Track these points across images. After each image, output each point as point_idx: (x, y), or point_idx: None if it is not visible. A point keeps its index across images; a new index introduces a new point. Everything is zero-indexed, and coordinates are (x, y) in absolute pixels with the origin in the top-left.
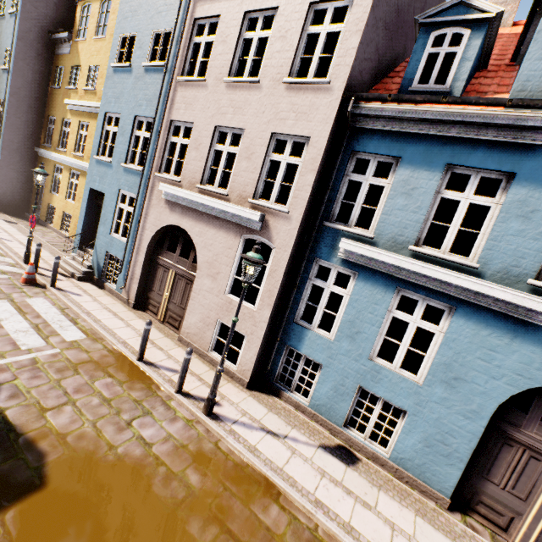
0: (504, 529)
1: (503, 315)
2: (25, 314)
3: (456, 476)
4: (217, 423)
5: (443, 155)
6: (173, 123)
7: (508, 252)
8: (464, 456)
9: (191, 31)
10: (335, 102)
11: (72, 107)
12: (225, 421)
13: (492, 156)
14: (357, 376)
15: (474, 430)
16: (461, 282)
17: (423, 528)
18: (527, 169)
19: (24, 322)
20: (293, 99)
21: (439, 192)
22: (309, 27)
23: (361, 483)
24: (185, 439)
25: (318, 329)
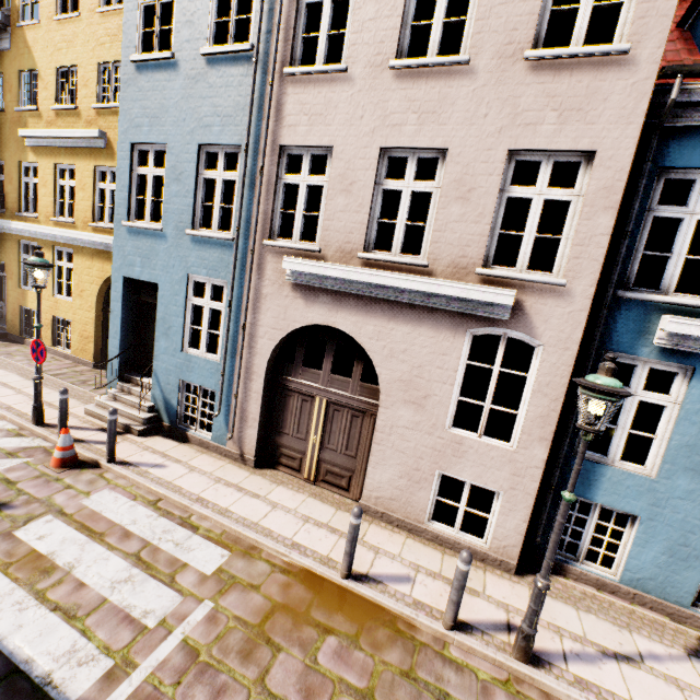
0: None
1: None
2: (103, 537)
3: None
4: (549, 674)
5: None
6: (283, 150)
7: None
8: None
9: None
10: (644, 84)
11: (35, 142)
12: (553, 662)
13: None
14: None
15: None
16: None
17: None
18: None
19: (111, 557)
20: (548, 87)
21: None
22: None
23: None
24: None
25: (622, 461)
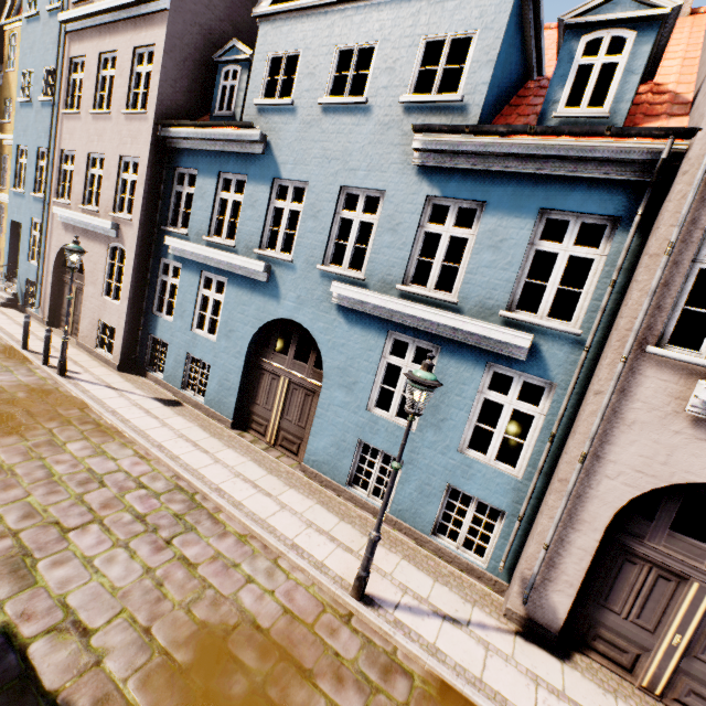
0: (264, 435)
1: (248, 278)
2: None
3: (234, 402)
4: (66, 379)
5: (217, 165)
6: (64, 152)
7: (247, 233)
8: (237, 386)
9: (70, 69)
10: (151, 128)
11: (7, 143)
12: (76, 380)
13: (238, 164)
14: (186, 346)
15: (240, 366)
16: (221, 257)
17: (193, 429)
18: (252, 172)
19: None
20: (129, 127)
21: (219, 194)
22: (137, 67)
23: (166, 412)
24: (32, 383)
25: (167, 315)
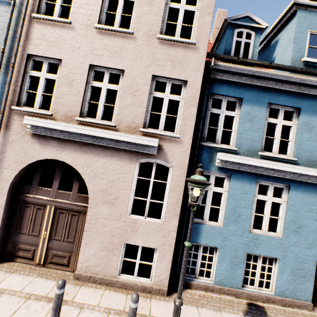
0: None
1: (312, 184)
2: None
3: (311, 286)
4: None
5: (265, 97)
6: (30, 57)
7: (306, 150)
8: (312, 272)
9: None
10: (202, 57)
11: None
12: None
13: (289, 99)
14: (245, 247)
15: (314, 254)
16: (295, 170)
17: None
18: (305, 106)
19: None
20: (167, 51)
21: (266, 119)
22: (170, 2)
23: None
24: None
25: (209, 221)
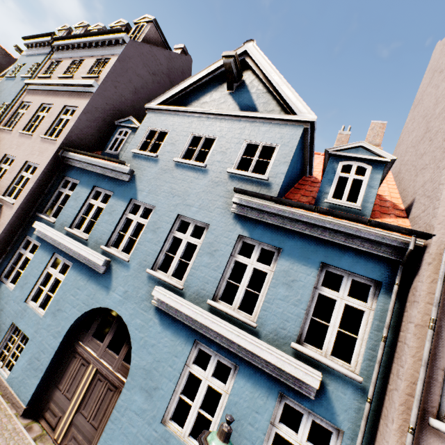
0: (54, 429)
1: (89, 267)
2: None
3: (35, 385)
4: None
5: (94, 181)
6: None
7: (100, 231)
8: (44, 367)
9: (19, 106)
10: (55, 149)
11: None
12: None
13: (109, 183)
14: (15, 315)
15: (55, 346)
16: (72, 246)
17: None
18: (117, 191)
19: None
20: (41, 145)
21: (89, 200)
22: (62, 115)
23: None
24: None
25: (11, 283)
